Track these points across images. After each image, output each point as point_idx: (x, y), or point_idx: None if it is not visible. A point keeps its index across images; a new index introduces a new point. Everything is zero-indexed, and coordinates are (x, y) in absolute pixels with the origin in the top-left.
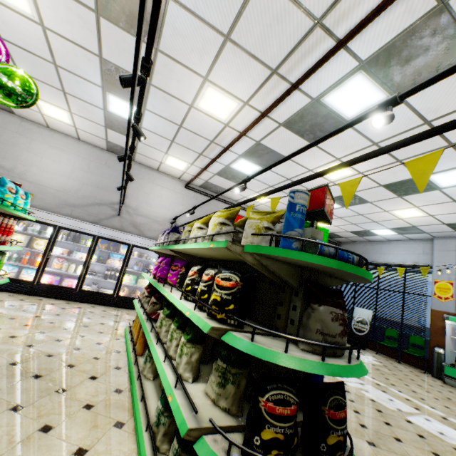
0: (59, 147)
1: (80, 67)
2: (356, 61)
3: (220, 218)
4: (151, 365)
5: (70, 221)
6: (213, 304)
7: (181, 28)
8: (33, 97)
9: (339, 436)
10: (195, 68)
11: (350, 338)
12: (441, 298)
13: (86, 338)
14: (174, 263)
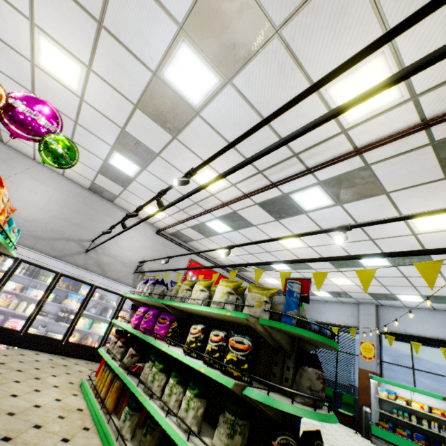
0: (40, 179)
1: (100, 130)
2: (316, 180)
3: (228, 288)
4: (131, 423)
5: (35, 254)
6: (230, 363)
7: (200, 131)
8: (74, 161)
9: None
10: (201, 155)
11: None
12: (366, 358)
13: (43, 392)
14: (161, 315)
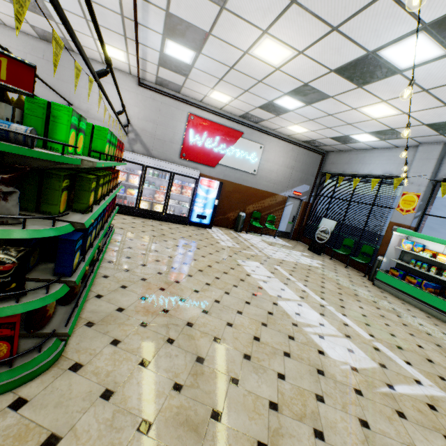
0: None
1: None
2: None
3: None
4: None
5: None
6: None
7: None
8: None
9: None
10: None
11: (311, 245)
12: (402, 211)
13: None
14: None
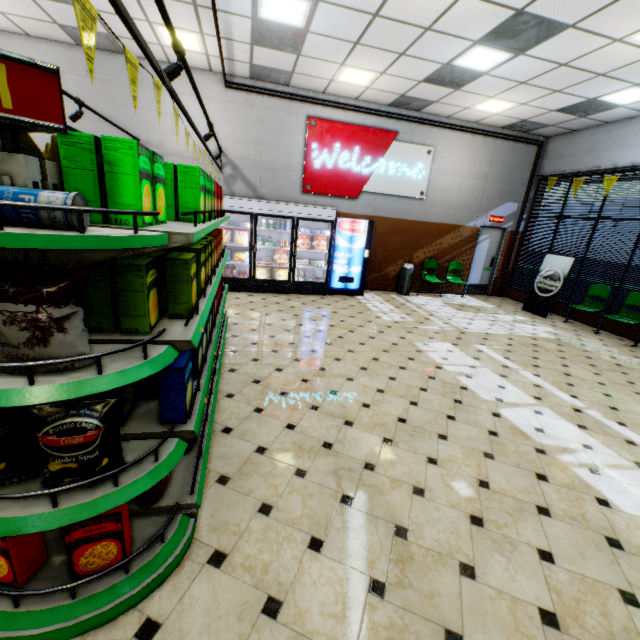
0: None
1: None
2: None
3: None
4: None
5: None
6: None
7: None
8: None
9: (68, 463)
10: None
11: (529, 302)
12: None
13: None
14: None
